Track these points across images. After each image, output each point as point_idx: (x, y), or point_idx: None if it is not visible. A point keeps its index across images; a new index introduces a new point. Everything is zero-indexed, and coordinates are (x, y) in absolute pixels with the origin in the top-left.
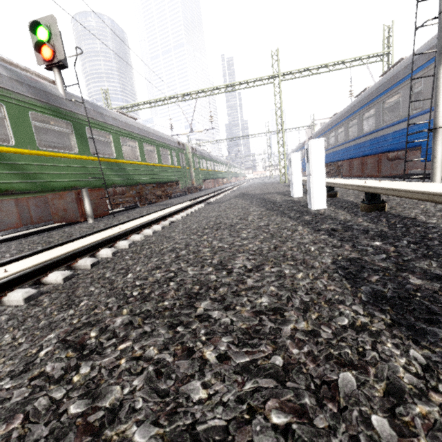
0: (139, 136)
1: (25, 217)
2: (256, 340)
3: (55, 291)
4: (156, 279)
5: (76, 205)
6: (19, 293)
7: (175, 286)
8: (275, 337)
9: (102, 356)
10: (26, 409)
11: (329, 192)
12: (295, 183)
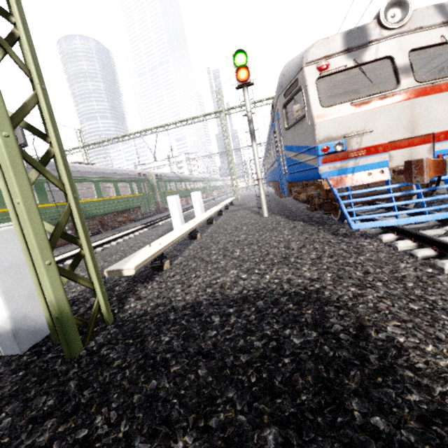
0: (95, 178)
1: None
2: None
3: None
4: None
5: None
6: None
7: None
8: None
9: None
10: None
11: (208, 221)
12: (196, 213)
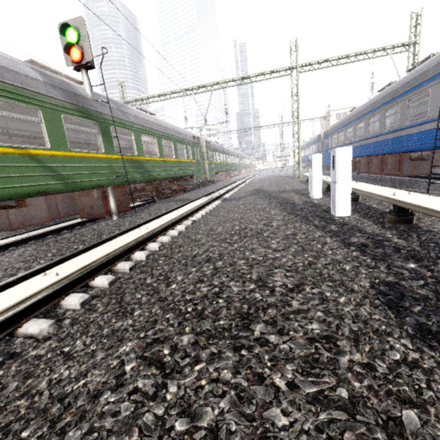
0: (157, 132)
1: (53, 211)
2: (318, 369)
3: (104, 296)
4: (203, 294)
5: (101, 202)
6: (76, 298)
7: (224, 303)
8: (334, 367)
9: (183, 375)
10: (138, 423)
11: (351, 196)
12: (315, 184)
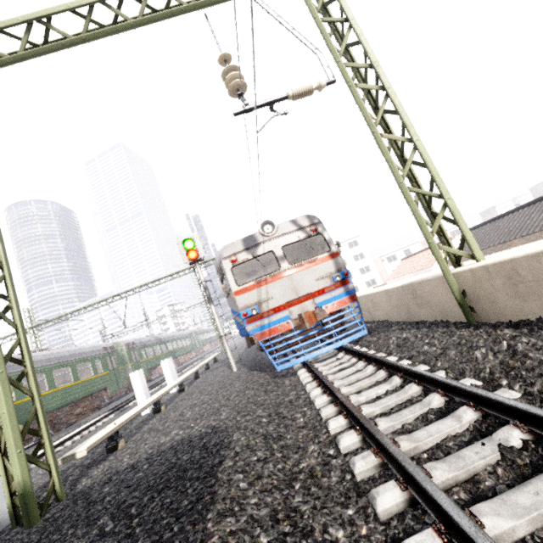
0: (47, 366)
1: None
2: None
3: None
4: None
5: None
6: None
7: None
8: None
9: None
10: None
11: (179, 388)
12: (168, 382)
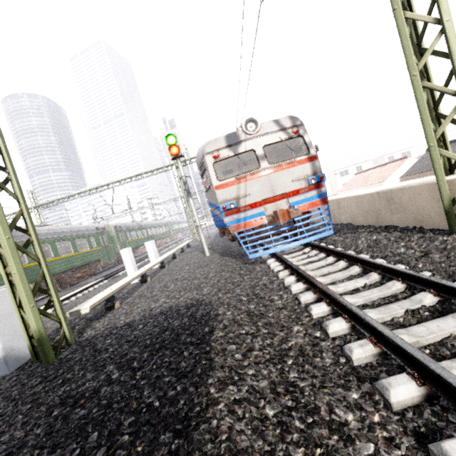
0: (51, 239)
1: None
2: None
3: None
4: None
5: None
6: None
7: None
8: None
9: None
10: None
11: (160, 265)
12: (151, 260)
